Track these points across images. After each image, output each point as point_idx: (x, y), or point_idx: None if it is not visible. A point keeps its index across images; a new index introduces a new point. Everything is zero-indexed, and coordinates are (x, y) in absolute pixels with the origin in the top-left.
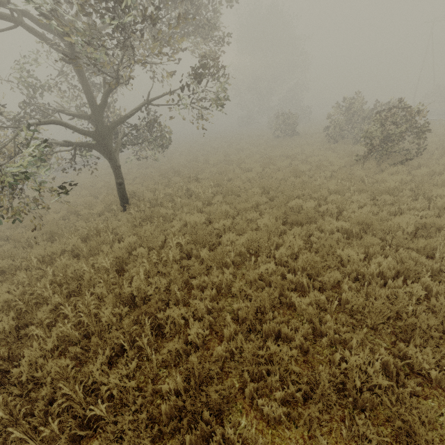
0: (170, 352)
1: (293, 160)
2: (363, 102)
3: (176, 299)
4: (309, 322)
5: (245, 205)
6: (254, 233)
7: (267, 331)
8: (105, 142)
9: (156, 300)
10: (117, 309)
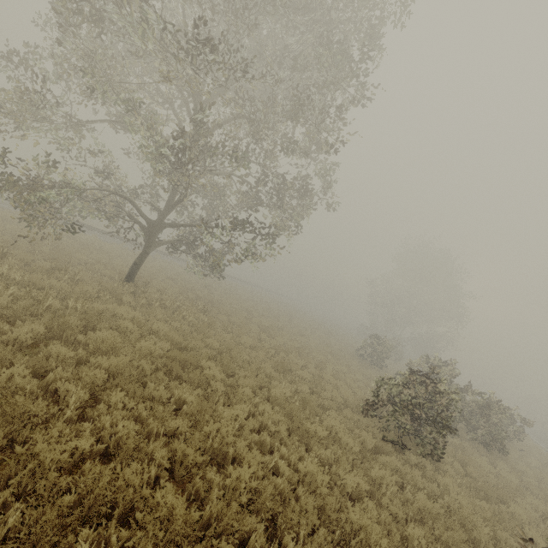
0: None
1: (321, 370)
2: (451, 372)
3: None
4: None
5: (175, 336)
6: (117, 338)
7: None
8: (152, 231)
9: None
10: None
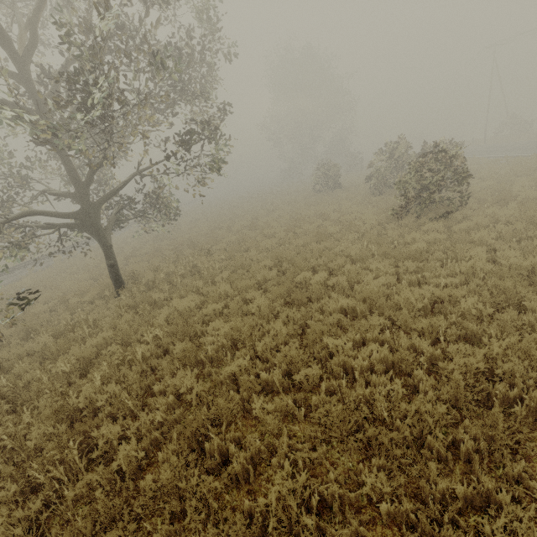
0: (89, 485)
1: (327, 219)
2: (406, 146)
3: (131, 410)
4: (272, 435)
5: (246, 283)
6: (239, 320)
7: (213, 451)
8: (91, 221)
9: (105, 413)
10: (50, 428)
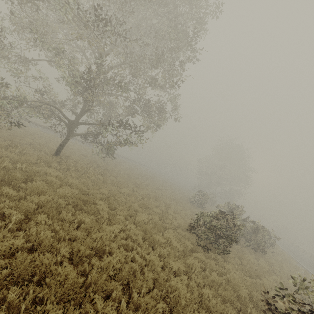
0: None
1: (167, 208)
2: (238, 210)
3: None
4: None
5: (81, 186)
6: (45, 186)
7: None
8: (72, 126)
9: None
10: None
